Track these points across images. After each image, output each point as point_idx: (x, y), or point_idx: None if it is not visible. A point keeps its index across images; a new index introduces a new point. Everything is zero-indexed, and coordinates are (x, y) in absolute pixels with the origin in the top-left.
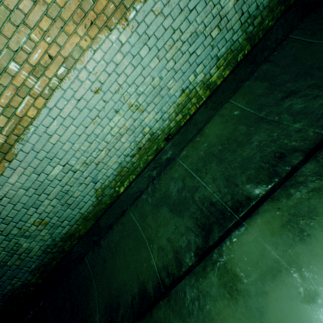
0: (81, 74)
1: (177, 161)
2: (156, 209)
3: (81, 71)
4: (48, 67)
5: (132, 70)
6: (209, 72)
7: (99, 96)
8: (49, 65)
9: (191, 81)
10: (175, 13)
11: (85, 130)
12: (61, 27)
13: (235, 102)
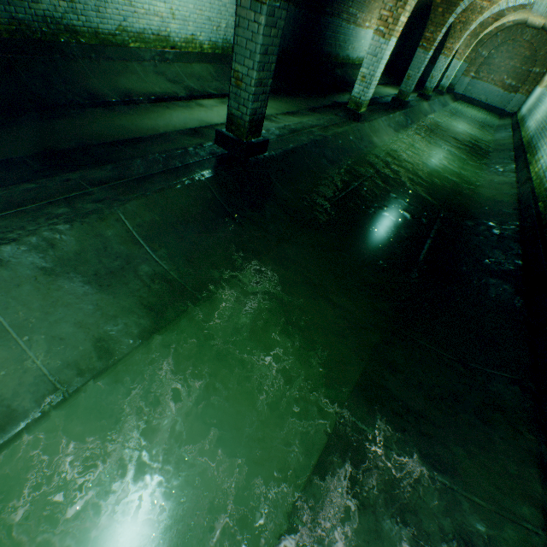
0: None
1: (174, 65)
2: (157, 75)
3: None
4: None
5: None
6: (205, 42)
7: None
8: None
9: (198, 35)
10: (209, 2)
11: None
12: None
13: (209, 67)
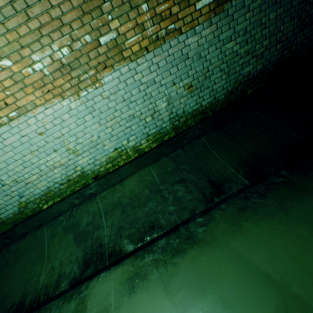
0: (30, 120)
1: (97, 198)
2: (65, 233)
3: (30, 118)
4: (2, 109)
5: (76, 127)
6: (140, 142)
7: (42, 137)
8: (3, 108)
9: (124, 144)
10: (119, 100)
11: (22, 157)
12: (21, 87)
13: (152, 169)
